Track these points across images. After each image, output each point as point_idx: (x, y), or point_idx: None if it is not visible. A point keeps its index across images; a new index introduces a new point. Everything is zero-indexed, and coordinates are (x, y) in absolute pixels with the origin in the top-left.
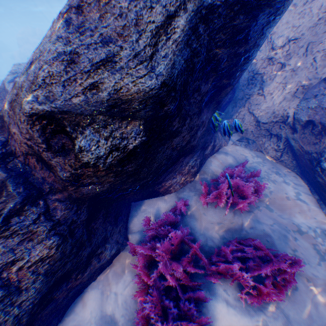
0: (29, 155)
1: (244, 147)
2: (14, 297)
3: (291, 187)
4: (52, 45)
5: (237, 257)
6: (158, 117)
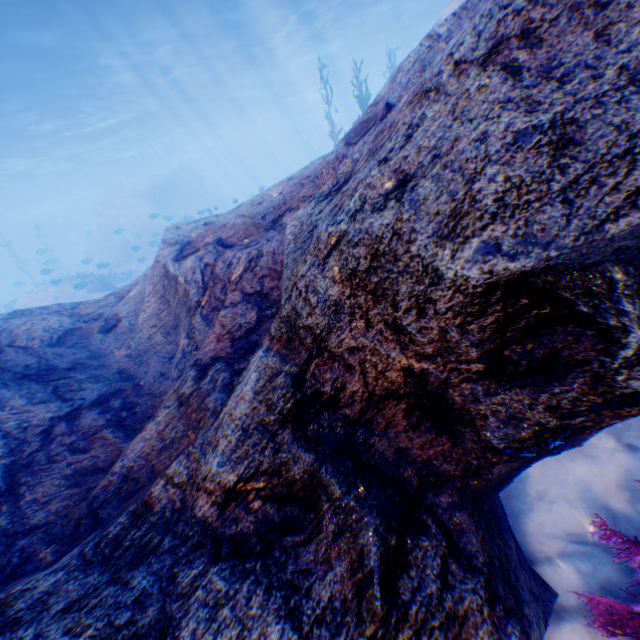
0: (388, 396)
1: None
2: None
3: None
4: (476, 124)
5: None
6: None
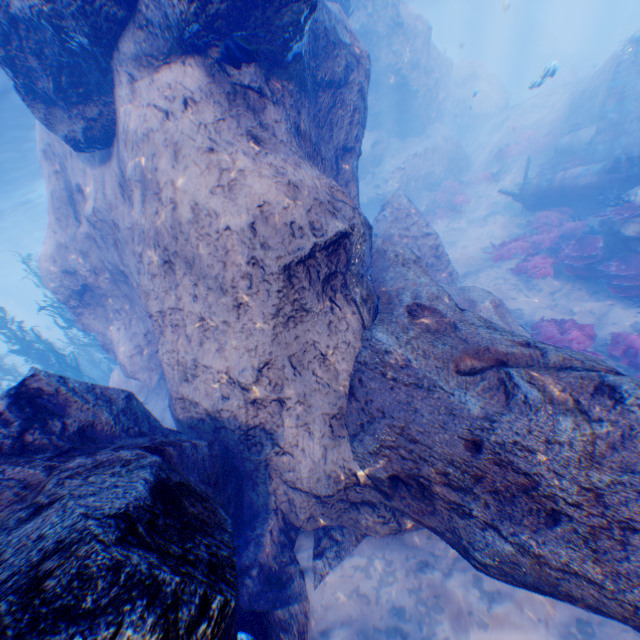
0: None
1: (337, 559)
2: None
3: (461, 576)
4: None
5: None
6: None
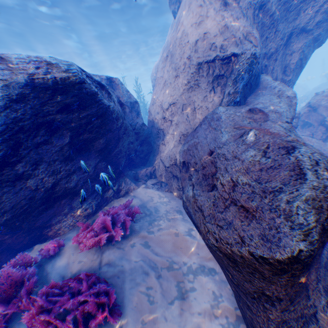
0: None
1: (156, 189)
2: None
3: (187, 223)
4: None
5: (60, 294)
6: None
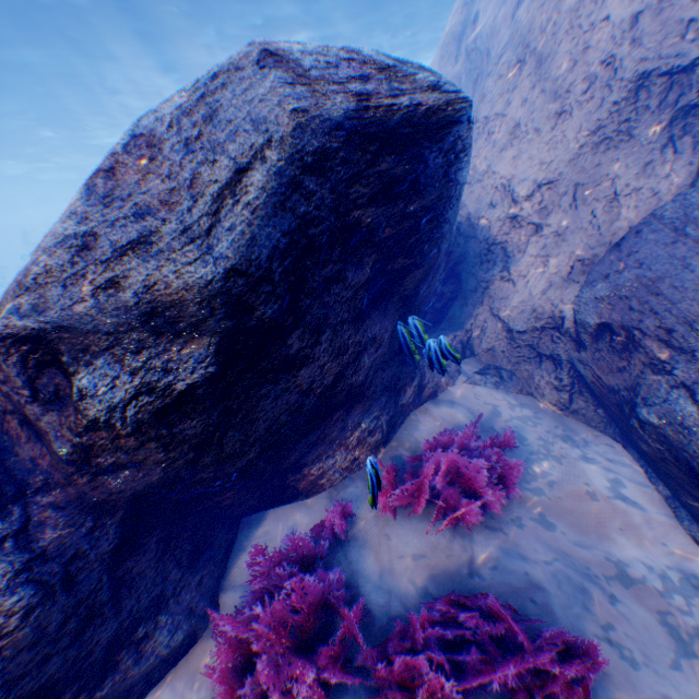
0: (8, 412)
1: (492, 385)
2: None
3: (601, 470)
4: (63, 225)
5: (445, 643)
6: (249, 330)
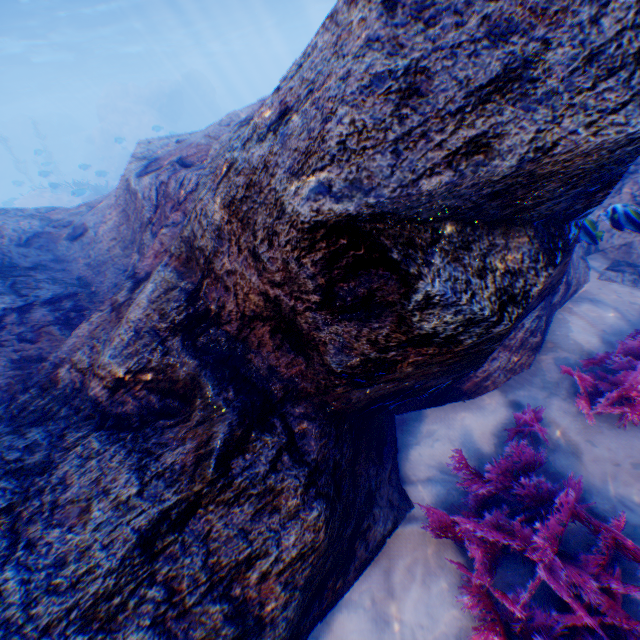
0: (256, 318)
1: (630, 285)
2: (250, 639)
3: None
4: (347, 61)
5: None
6: (559, 218)
